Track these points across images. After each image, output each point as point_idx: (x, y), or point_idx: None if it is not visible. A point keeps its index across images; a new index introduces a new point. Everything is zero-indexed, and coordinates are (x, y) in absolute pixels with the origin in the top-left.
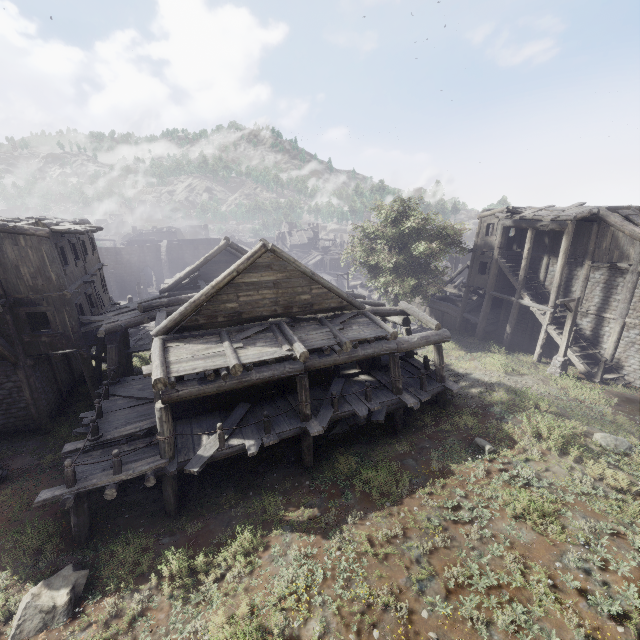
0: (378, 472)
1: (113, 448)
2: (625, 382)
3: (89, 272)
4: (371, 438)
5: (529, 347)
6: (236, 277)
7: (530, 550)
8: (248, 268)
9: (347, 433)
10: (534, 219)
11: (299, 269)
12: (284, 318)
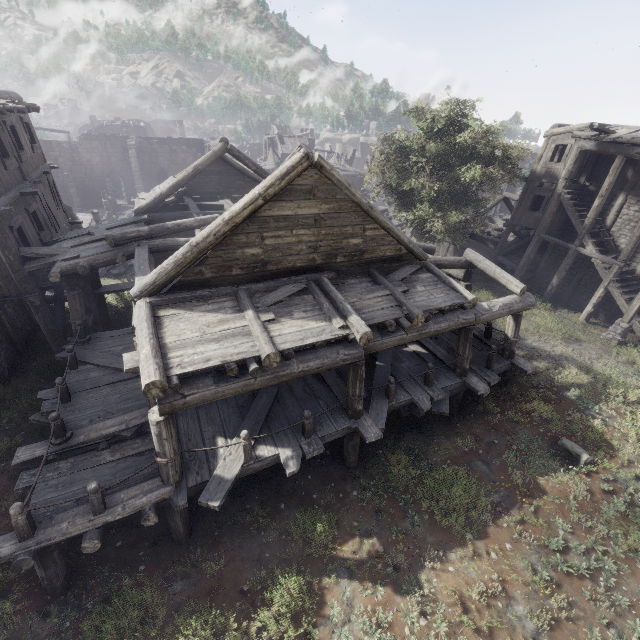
0: (451, 489)
1: (89, 456)
2: None
3: (29, 177)
4: (421, 424)
5: (569, 301)
6: (261, 207)
7: None
8: (280, 193)
9: (391, 417)
10: (631, 143)
11: (353, 199)
12: (325, 271)
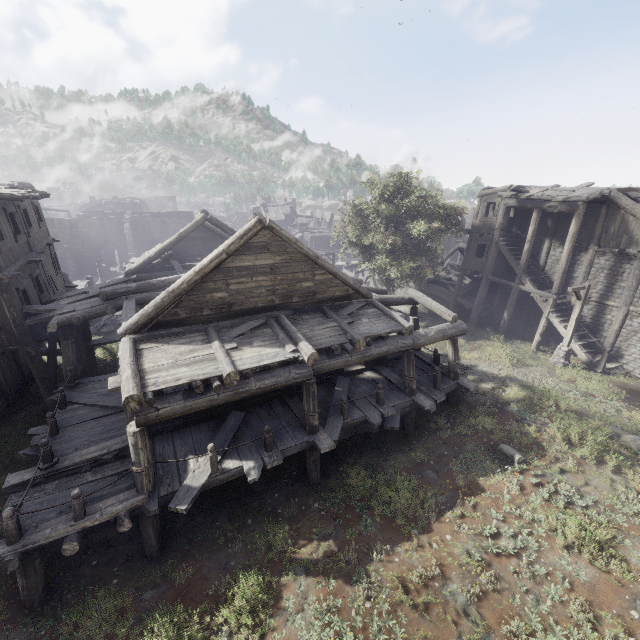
0: (400, 492)
1: (73, 478)
2: (624, 371)
3: (35, 249)
4: (381, 444)
5: (524, 334)
6: (225, 260)
7: (595, 593)
8: (240, 249)
9: (353, 439)
10: (541, 199)
11: (301, 251)
12: (283, 310)
